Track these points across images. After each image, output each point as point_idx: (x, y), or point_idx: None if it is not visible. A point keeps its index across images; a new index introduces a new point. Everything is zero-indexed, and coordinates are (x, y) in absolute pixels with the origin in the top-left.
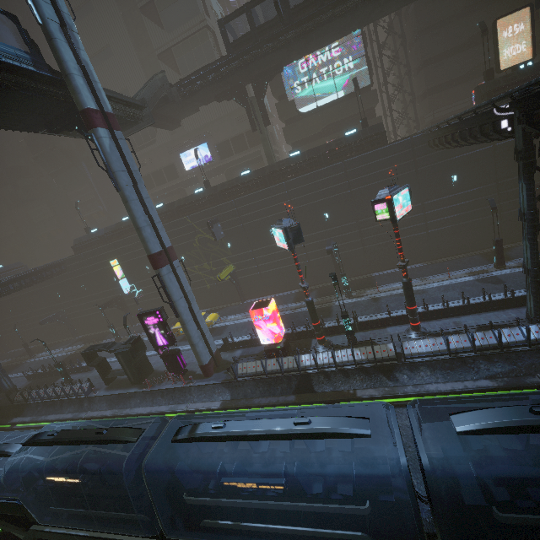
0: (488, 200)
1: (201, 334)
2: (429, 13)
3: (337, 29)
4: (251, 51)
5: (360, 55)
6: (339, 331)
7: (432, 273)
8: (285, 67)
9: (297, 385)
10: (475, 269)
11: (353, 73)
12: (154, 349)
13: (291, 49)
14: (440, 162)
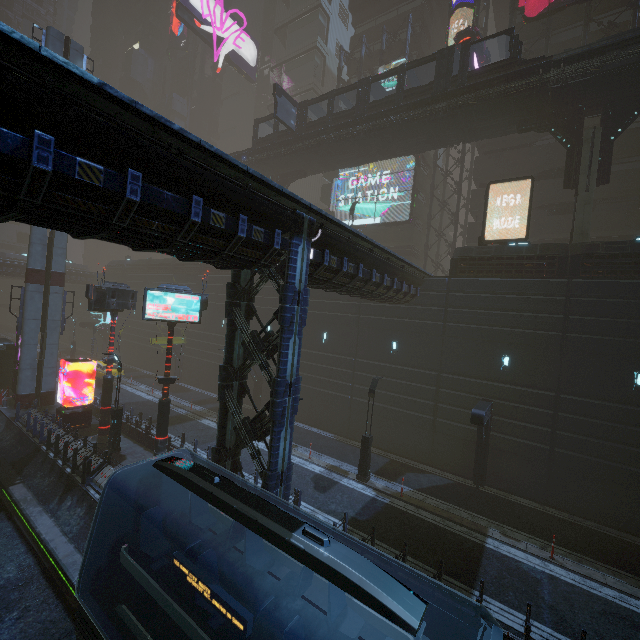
0: (423, 391)
1: (38, 365)
2: (490, 168)
3: (353, 152)
4: (269, 150)
5: (407, 188)
6: (134, 435)
7: (312, 446)
8: (338, 179)
9: (27, 454)
10: (345, 466)
11: (396, 204)
12: (14, 361)
13: (307, 158)
14: (383, 317)
